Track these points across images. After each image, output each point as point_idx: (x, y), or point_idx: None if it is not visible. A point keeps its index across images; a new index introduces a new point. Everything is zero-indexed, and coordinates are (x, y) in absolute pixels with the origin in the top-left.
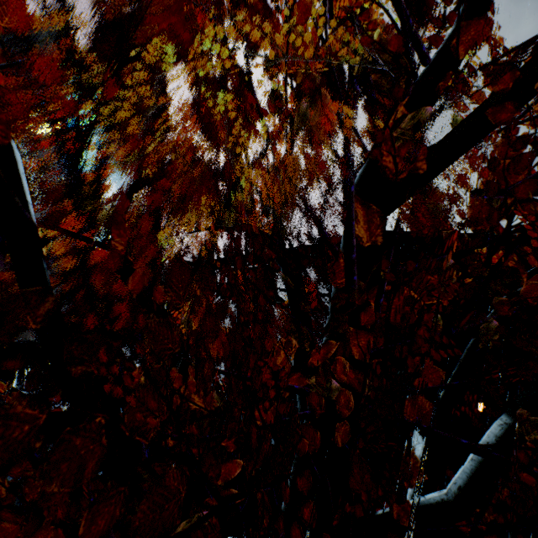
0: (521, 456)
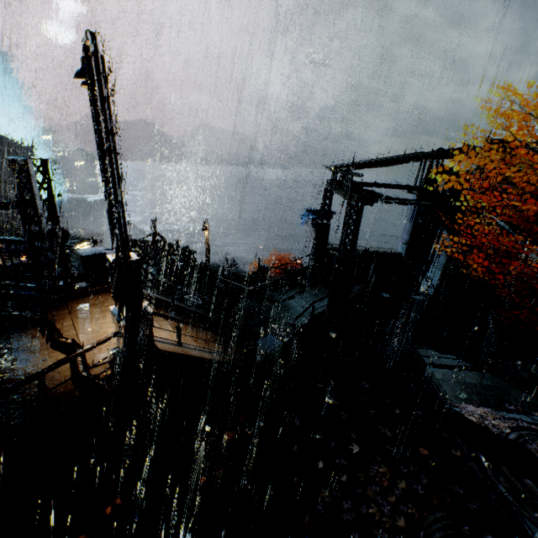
0: (535, 279)
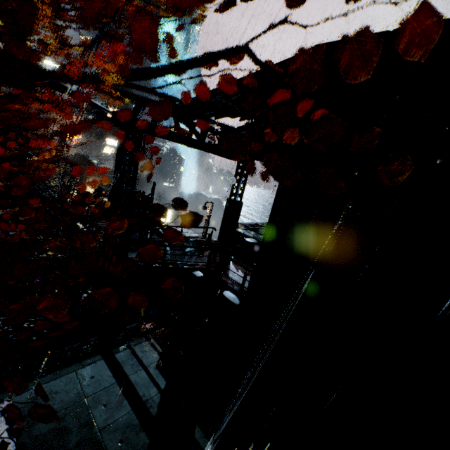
0: None
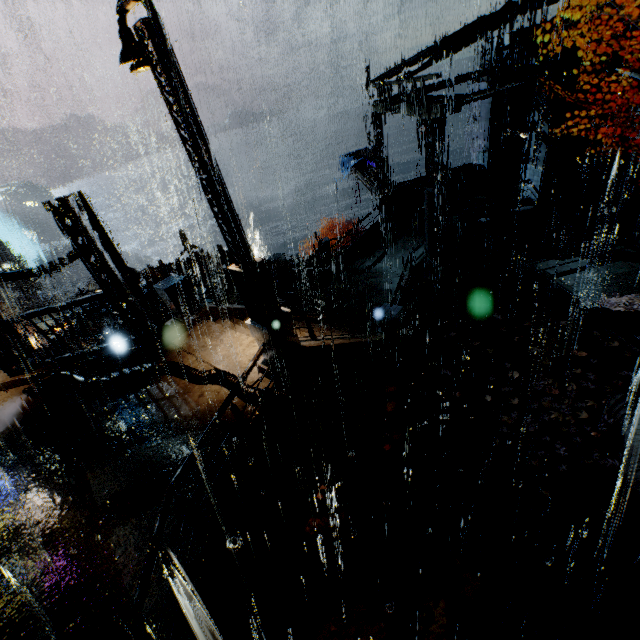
0: None
